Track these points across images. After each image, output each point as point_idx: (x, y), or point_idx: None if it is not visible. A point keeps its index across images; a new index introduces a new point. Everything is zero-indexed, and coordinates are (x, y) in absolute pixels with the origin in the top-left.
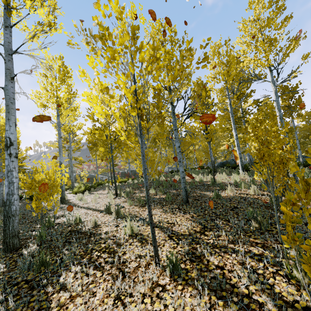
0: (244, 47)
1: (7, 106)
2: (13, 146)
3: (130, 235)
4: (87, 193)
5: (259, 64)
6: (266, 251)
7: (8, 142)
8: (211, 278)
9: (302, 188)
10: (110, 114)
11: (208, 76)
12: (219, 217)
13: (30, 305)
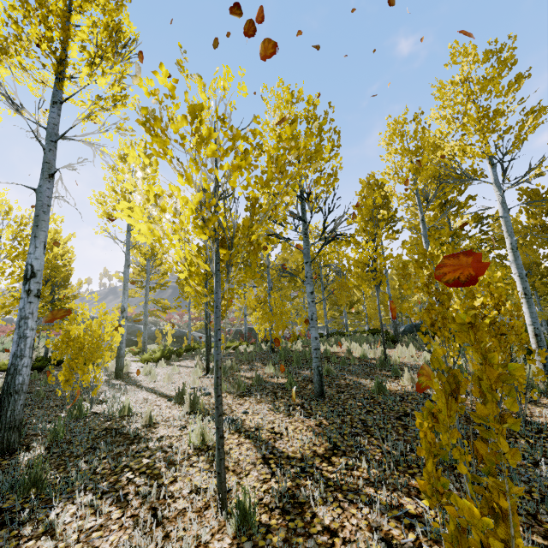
0: (443, 126)
1: (36, 217)
2: (36, 278)
3: (197, 448)
4: (162, 364)
5: (468, 154)
6: (432, 510)
7: (29, 272)
8: None
9: (442, 388)
10: (162, 237)
11: (383, 171)
12: (369, 430)
13: None
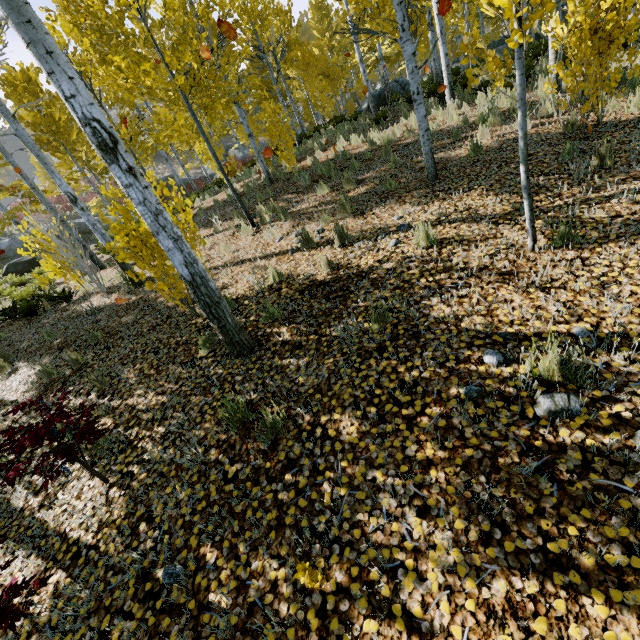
0: None
1: None
2: (120, 145)
3: (431, 247)
4: None
5: None
6: None
7: (105, 135)
8: (621, 228)
9: None
10: None
11: None
12: None
13: (453, 342)
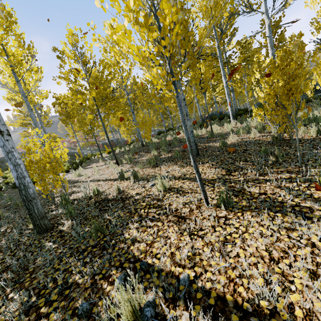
0: None
1: None
2: (0, 121)
3: (164, 191)
4: (81, 169)
5: None
6: (292, 174)
7: None
8: (261, 202)
9: None
10: (147, 56)
11: (192, 10)
12: (236, 160)
13: (115, 259)
